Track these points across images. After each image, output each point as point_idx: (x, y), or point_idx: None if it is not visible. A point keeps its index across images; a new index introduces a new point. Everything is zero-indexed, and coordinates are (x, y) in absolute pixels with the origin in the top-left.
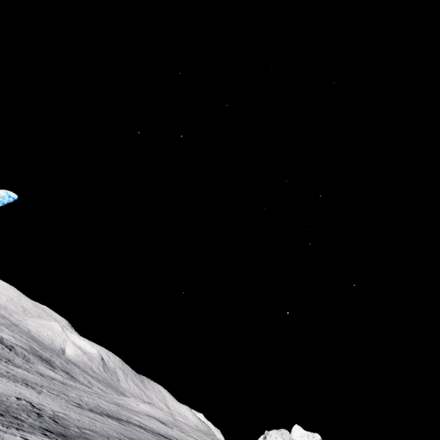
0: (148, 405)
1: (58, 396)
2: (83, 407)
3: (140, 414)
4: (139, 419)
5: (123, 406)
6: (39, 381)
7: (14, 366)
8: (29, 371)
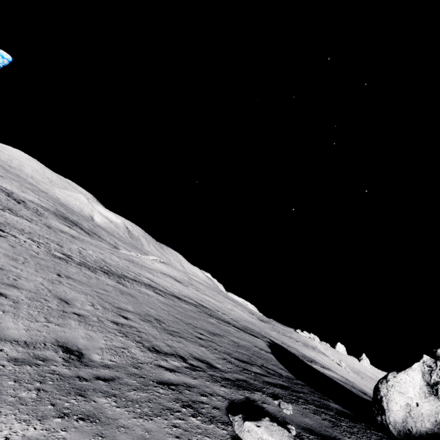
0: (163, 265)
1: (41, 244)
2: (72, 259)
3: (154, 272)
4: (152, 276)
5: (137, 263)
6: (32, 230)
7: (13, 214)
8: (32, 222)
